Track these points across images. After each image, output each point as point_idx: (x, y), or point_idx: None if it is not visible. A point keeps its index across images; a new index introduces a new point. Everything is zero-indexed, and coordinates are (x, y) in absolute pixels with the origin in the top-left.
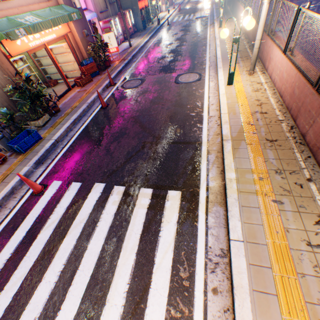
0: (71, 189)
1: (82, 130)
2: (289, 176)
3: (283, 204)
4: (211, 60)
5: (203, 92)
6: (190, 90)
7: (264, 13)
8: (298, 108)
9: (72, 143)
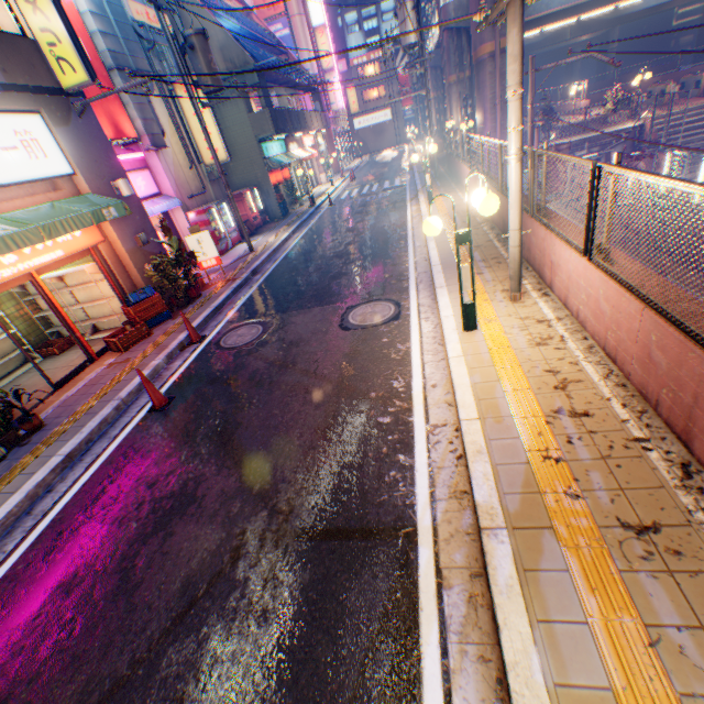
0: None
1: (80, 487)
2: None
3: None
4: (420, 268)
5: (408, 350)
6: (377, 346)
7: (515, 178)
8: (684, 407)
9: (32, 542)
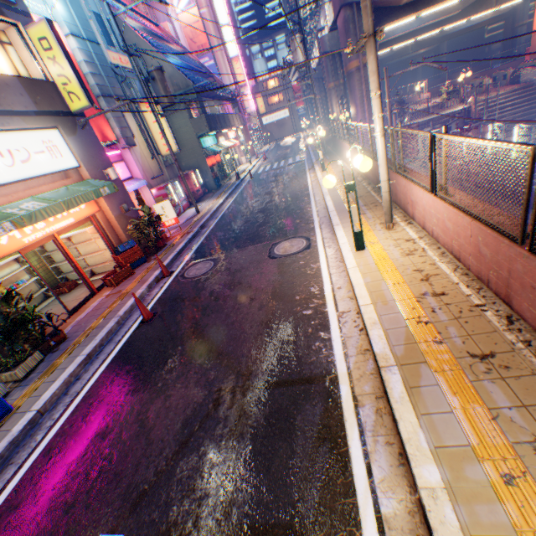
0: None
1: (100, 375)
2: None
3: None
4: (321, 214)
5: (318, 267)
6: (296, 267)
7: (381, 147)
8: (503, 280)
9: (72, 411)
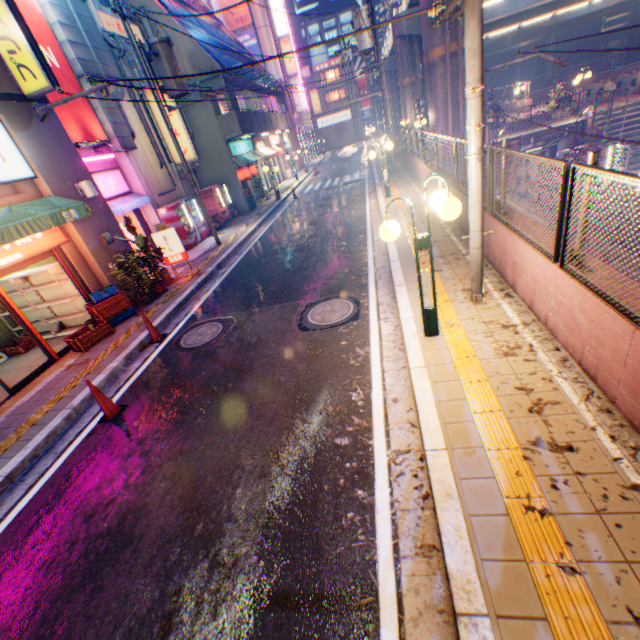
0: None
1: (15, 516)
2: None
3: None
4: (379, 263)
5: (367, 355)
6: (335, 350)
7: (475, 178)
8: None
9: None
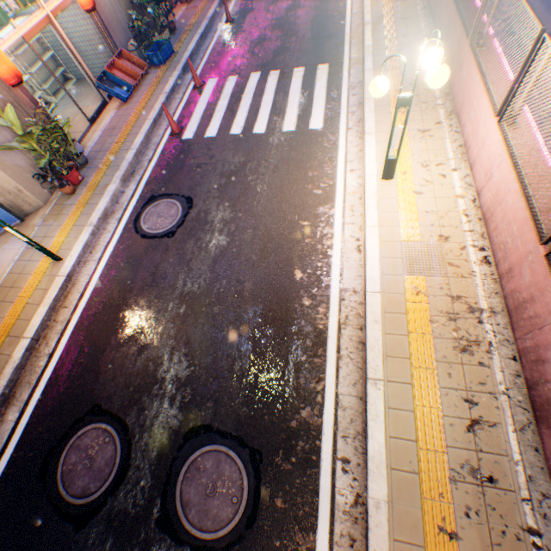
0: (230, 81)
1: (214, 45)
2: (411, 38)
3: (402, 51)
4: None
5: None
6: None
7: None
8: None
9: (209, 56)
